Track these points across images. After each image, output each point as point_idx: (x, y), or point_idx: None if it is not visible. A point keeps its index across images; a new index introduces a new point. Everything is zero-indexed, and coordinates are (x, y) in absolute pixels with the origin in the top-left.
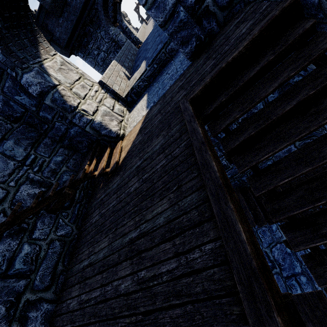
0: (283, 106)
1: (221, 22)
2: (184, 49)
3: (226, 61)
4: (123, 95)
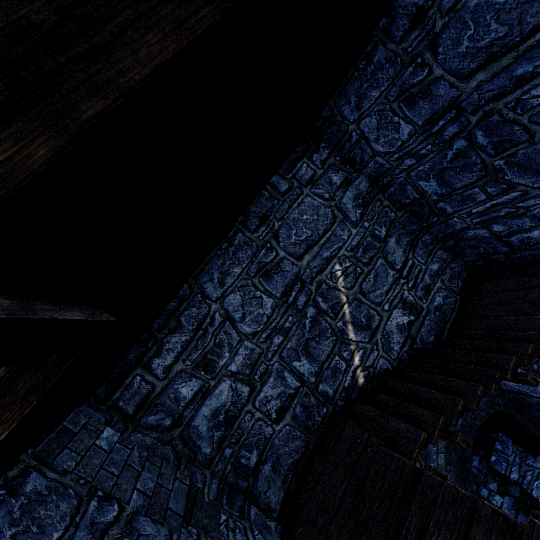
0: None
1: None
2: None
3: None
4: None
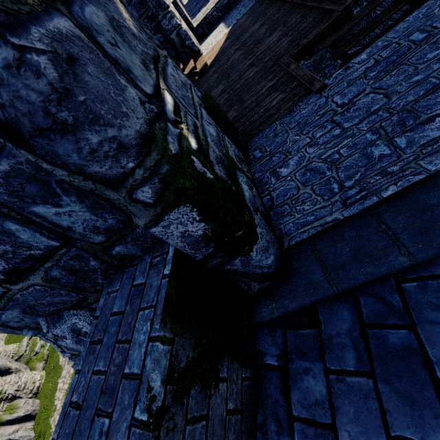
0: None
1: None
2: None
3: None
4: (194, 26)
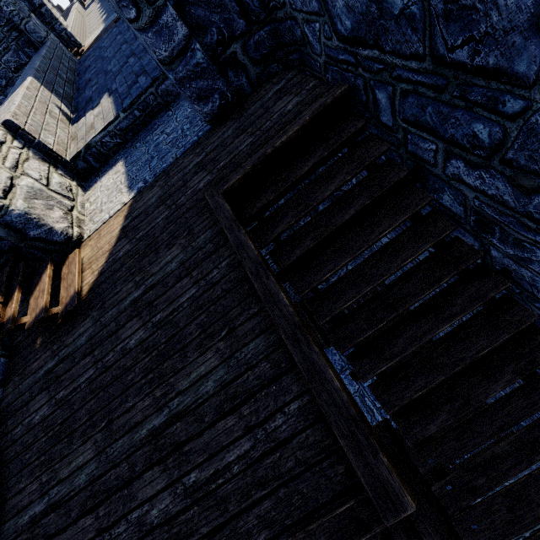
0: (342, 214)
1: (253, 80)
2: (201, 107)
3: (273, 146)
4: (67, 155)
